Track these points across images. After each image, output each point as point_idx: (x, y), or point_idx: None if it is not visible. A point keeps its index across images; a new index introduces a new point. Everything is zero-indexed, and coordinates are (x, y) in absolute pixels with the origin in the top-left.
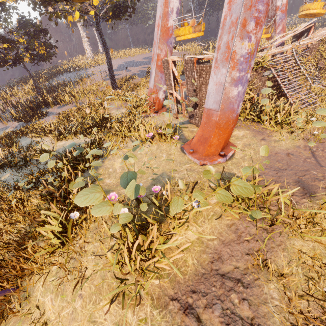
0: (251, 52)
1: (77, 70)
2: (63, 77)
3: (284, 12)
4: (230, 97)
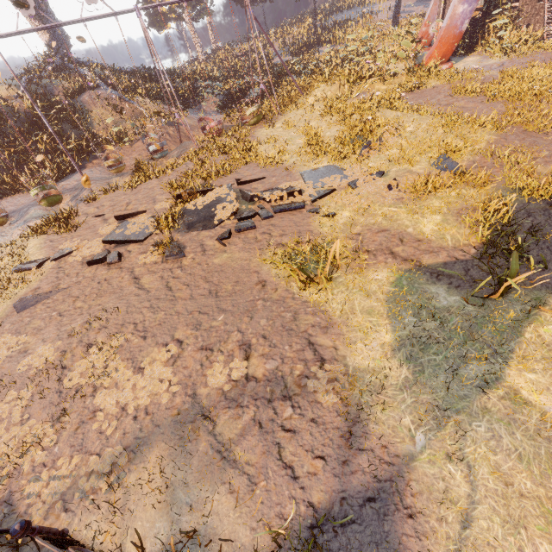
0: None
1: (361, 5)
2: (342, 15)
3: None
4: (456, 14)
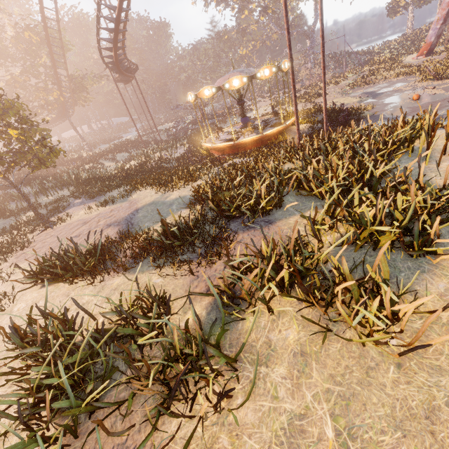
0: (437, 19)
1: None
2: None
3: None
4: (429, 35)
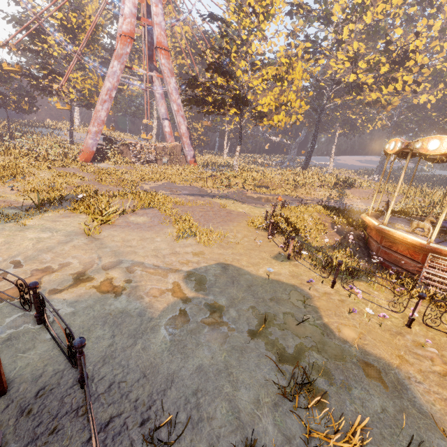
0: (96, 131)
1: (54, 129)
2: (38, 129)
3: (170, 135)
4: (89, 143)
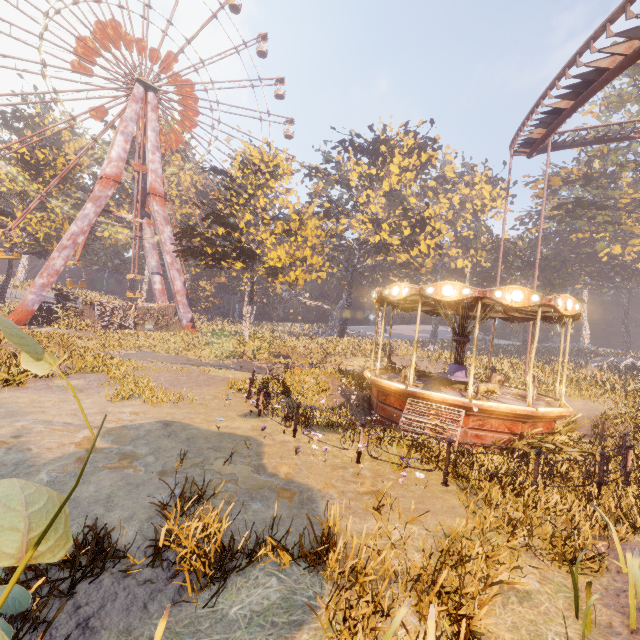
0: (44, 284)
1: None
2: None
3: (162, 293)
4: (28, 299)
